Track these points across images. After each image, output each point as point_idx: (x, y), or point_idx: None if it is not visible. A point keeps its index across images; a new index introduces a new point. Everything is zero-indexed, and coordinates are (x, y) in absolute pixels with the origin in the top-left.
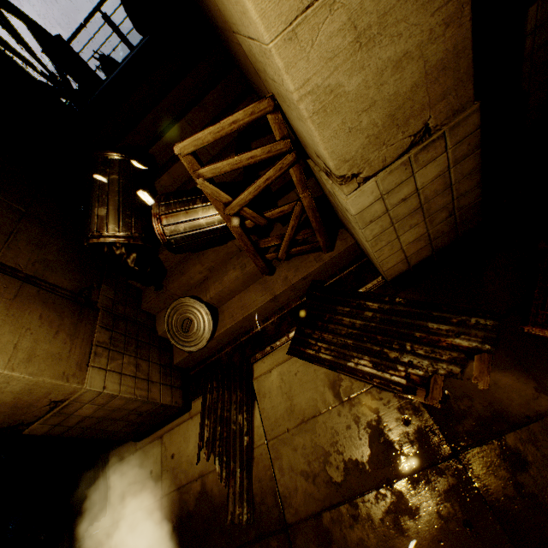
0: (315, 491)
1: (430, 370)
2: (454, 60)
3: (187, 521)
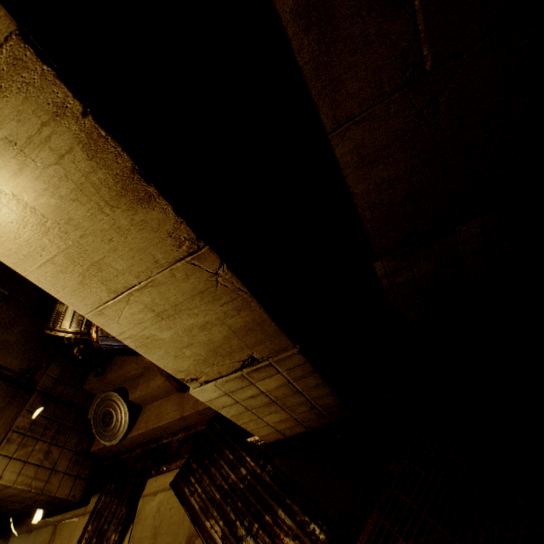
0: None
1: None
2: (258, 326)
3: None
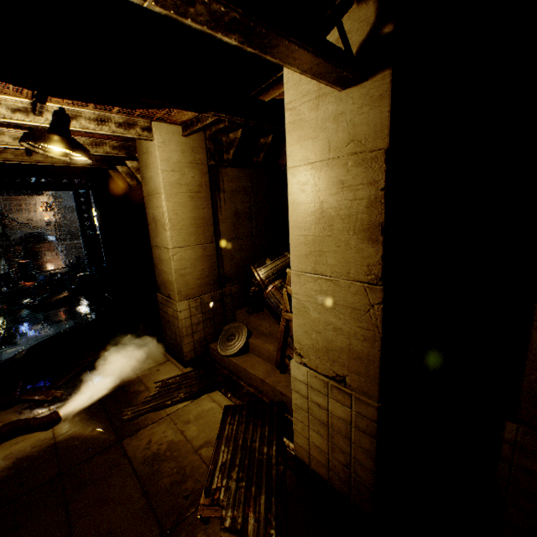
0: (140, 450)
1: (224, 503)
2: (367, 360)
3: (124, 391)
